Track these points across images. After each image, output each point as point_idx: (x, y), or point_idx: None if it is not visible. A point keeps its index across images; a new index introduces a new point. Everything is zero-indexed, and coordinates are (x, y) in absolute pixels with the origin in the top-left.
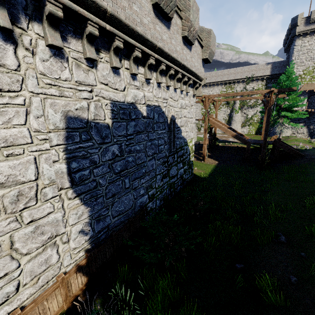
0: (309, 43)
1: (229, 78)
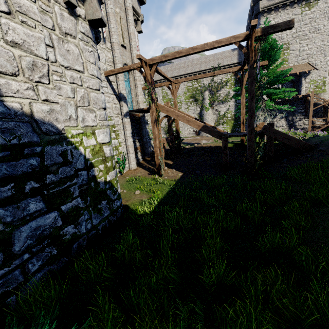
0: (275, 20)
1: (193, 70)
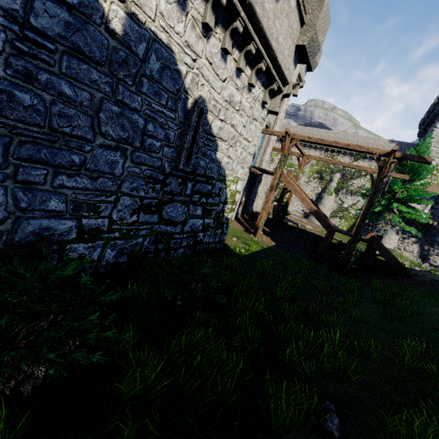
0: None
1: None
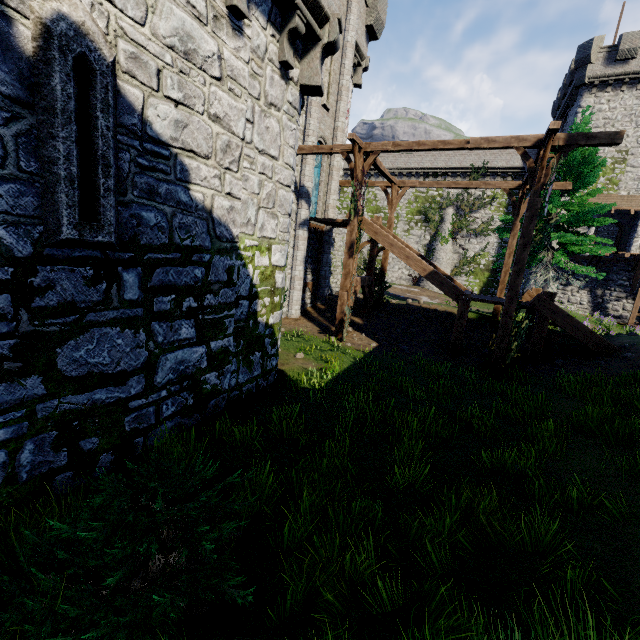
0: (610, 104)
1: (435, 164)
